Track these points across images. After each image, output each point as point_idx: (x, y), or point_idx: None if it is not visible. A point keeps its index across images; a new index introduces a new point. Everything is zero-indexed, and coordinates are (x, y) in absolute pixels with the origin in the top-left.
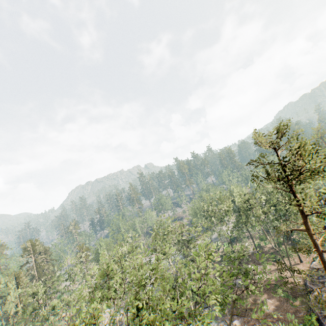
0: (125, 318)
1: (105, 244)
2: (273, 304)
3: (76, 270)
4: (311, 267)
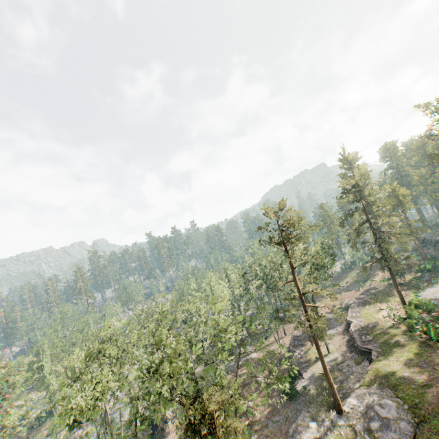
0: (126, 398)
1: (50, 349)
2: (264, 374)
3: (13, 381)
4: (293, 335)
